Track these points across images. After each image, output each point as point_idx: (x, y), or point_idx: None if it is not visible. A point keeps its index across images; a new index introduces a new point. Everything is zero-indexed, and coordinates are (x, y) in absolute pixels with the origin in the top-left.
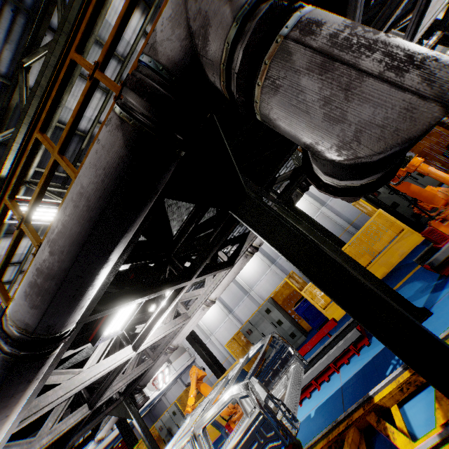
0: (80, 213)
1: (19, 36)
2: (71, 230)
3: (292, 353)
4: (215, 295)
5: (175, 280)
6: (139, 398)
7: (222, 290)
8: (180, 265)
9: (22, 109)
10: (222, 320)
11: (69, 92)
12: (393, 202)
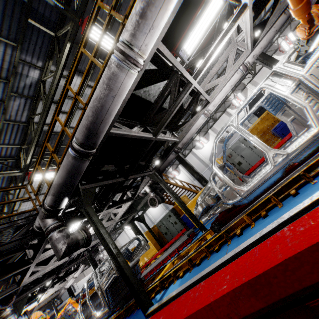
0: None
1: None
2: None
3: (73, 314)
4: (75, 275)
5: (40, 293)
6: (58, 301)
7: (78, 274)
8: (45, 285)
9: None
10: None
11: (20, 207)
12: (165, 232)
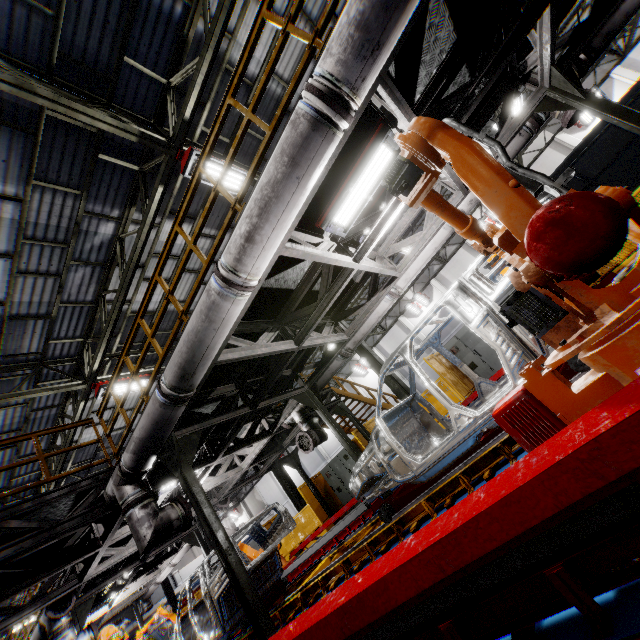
0: (37, 637)
1: (48, 436)
2: (36, 639)
3: (169, 633)
4: (174, 561)
5: (113, 591)
6: (145, 605)
7: (179, 559)
8: (121, 577)
9: (52, 471)
10: (300, 483)
11: (81, 436)
12: (338, 487)
